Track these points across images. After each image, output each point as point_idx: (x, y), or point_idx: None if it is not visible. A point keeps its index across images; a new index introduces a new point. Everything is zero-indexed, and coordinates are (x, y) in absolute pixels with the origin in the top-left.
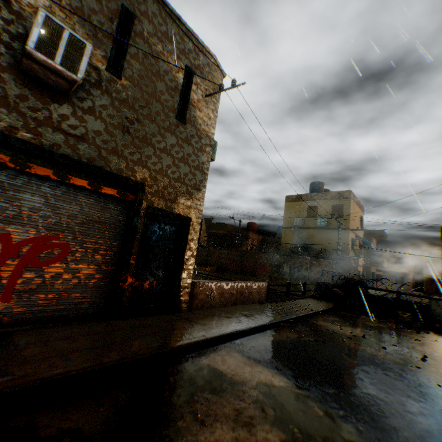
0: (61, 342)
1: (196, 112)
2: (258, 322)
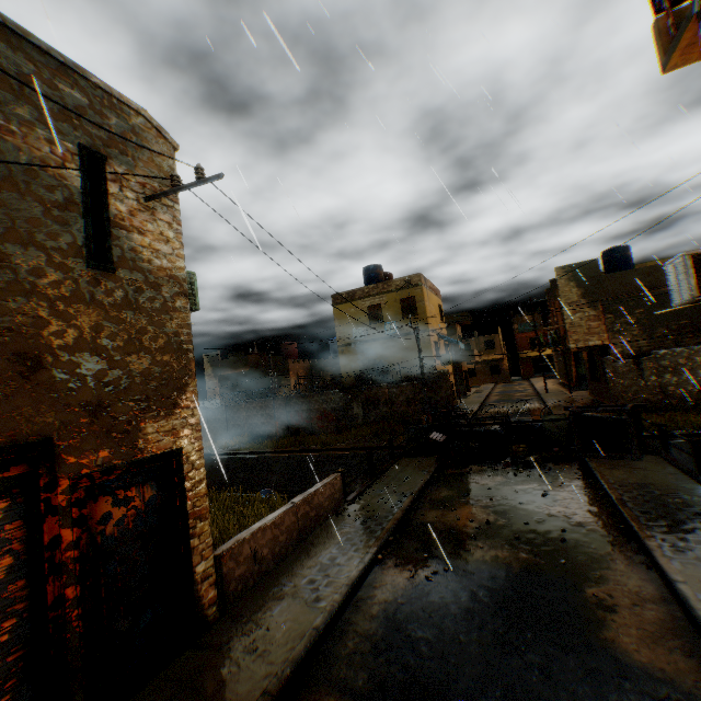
0: None
1: (133, 237)
2: (346, 577)
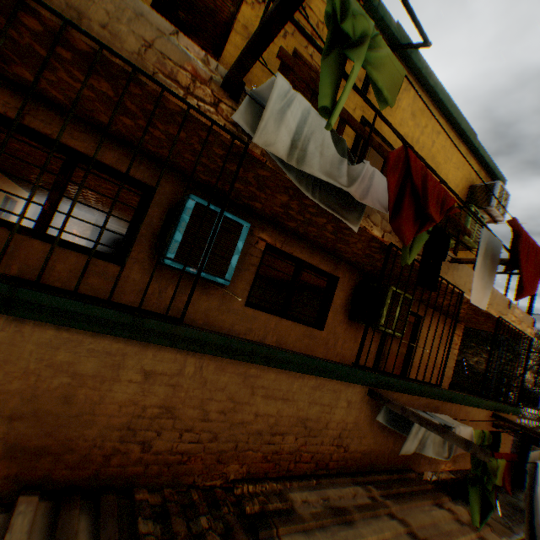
0: None
1: None
2: None
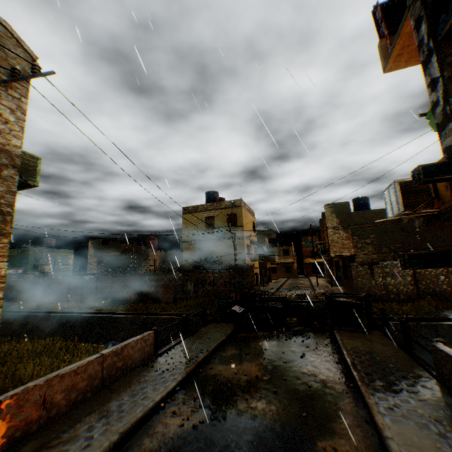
0: None
1: None
2: (123, 424)
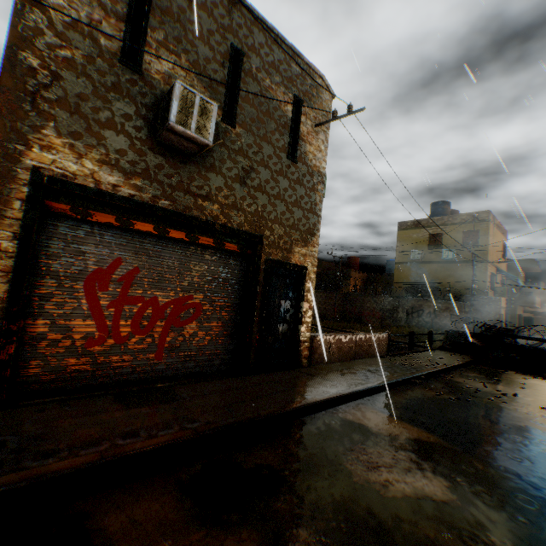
0: (215, 396)
1: (306, 146)
2: (387, 378)
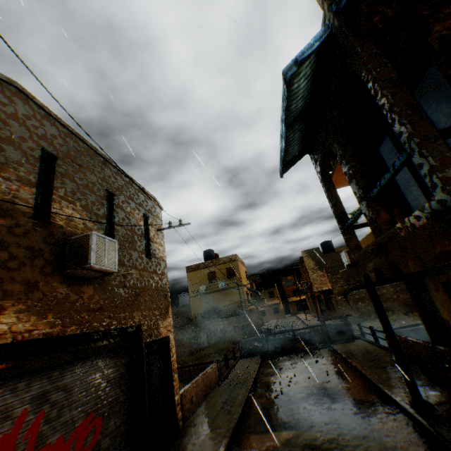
0: None
1: (154, 245)
2: (239, 402)
